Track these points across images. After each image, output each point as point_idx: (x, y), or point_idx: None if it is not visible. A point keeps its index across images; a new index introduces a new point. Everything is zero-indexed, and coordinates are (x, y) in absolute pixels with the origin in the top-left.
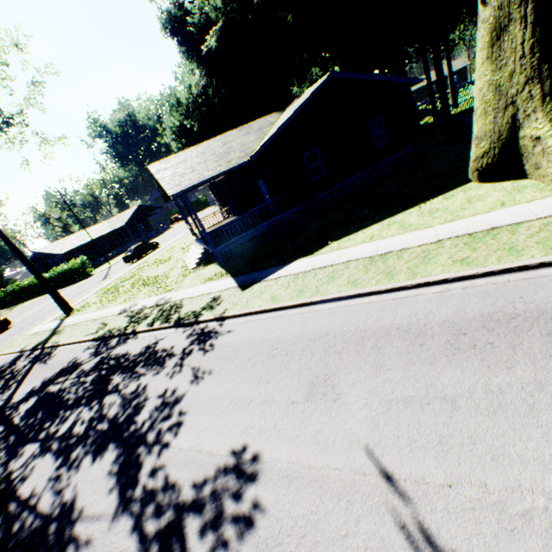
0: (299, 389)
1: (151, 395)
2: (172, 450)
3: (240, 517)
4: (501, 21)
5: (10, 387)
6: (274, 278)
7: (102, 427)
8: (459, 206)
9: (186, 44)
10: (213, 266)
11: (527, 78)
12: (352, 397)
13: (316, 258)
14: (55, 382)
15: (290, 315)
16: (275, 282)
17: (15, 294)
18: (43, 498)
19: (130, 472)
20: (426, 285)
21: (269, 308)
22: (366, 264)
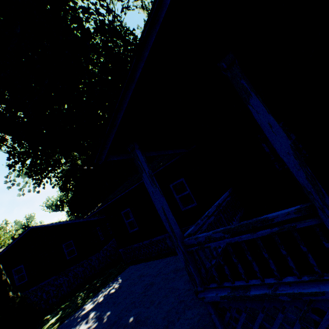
0: None
1: None
2: None
3: None
4: None
5: None
6: None
7: None
8: None
9: None
10: None
11: None
12: None
13: None
14: None
15: None
16: None
17: None
18: None
19: None
20: None
21: None
22: None
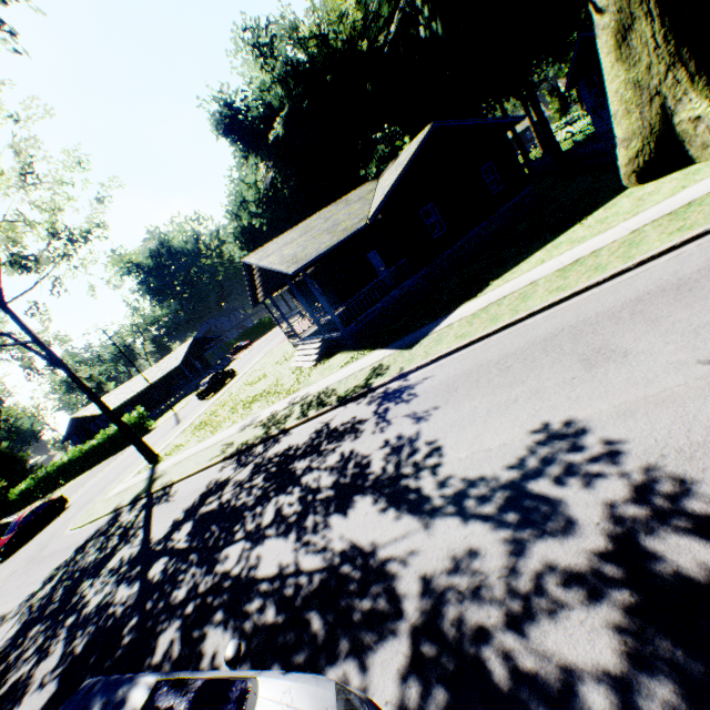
0: (570, 369)
1: (369, 451)
2: (450, 464)
3: (595, 456)
4: (623, 22)
5: (135, 535)
6: (443, 327)
7: (324, 495)
8: (631, 207)
9: (244, 140)
10: (341, 355)
11: (667, 66)
12: (643, 346)
13: (485, 296)
14: (205, 503)
15: (496, 339)
16: (449, 328)
17: (50, 478)
18: (303, 562)
19: (408, 498)
20: (650, 259)
21: (463, 344)
22: (558, 275)
